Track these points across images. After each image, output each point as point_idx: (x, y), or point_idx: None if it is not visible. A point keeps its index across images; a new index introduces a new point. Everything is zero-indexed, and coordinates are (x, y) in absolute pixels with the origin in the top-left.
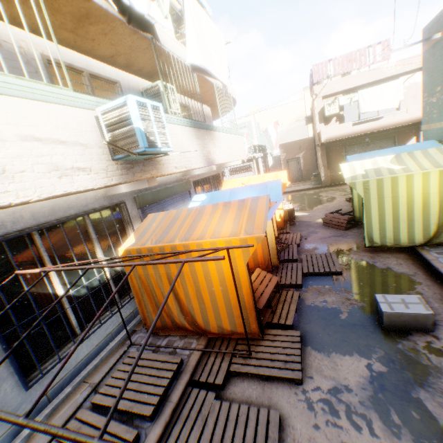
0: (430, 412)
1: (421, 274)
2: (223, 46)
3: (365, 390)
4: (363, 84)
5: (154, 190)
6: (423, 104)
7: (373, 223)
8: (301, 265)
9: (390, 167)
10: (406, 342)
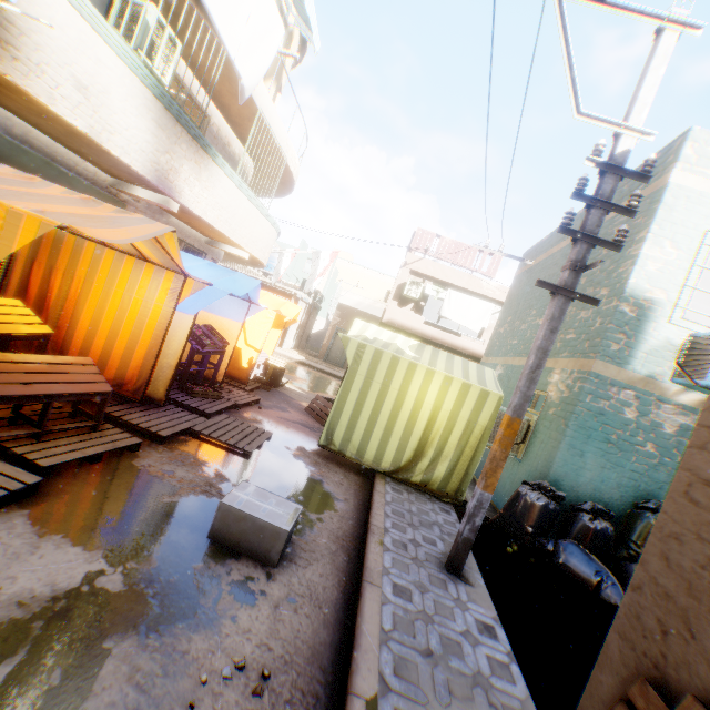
0: (93, 680)
1: (353, 504)
2: (277, 42)
3: (22, 607)
4: (459, 286)
5: (9, 138)
6: (494, 333)
7: (345, 413)
8: (202, 420)
9: (404, 349)
10: (217, 566)
